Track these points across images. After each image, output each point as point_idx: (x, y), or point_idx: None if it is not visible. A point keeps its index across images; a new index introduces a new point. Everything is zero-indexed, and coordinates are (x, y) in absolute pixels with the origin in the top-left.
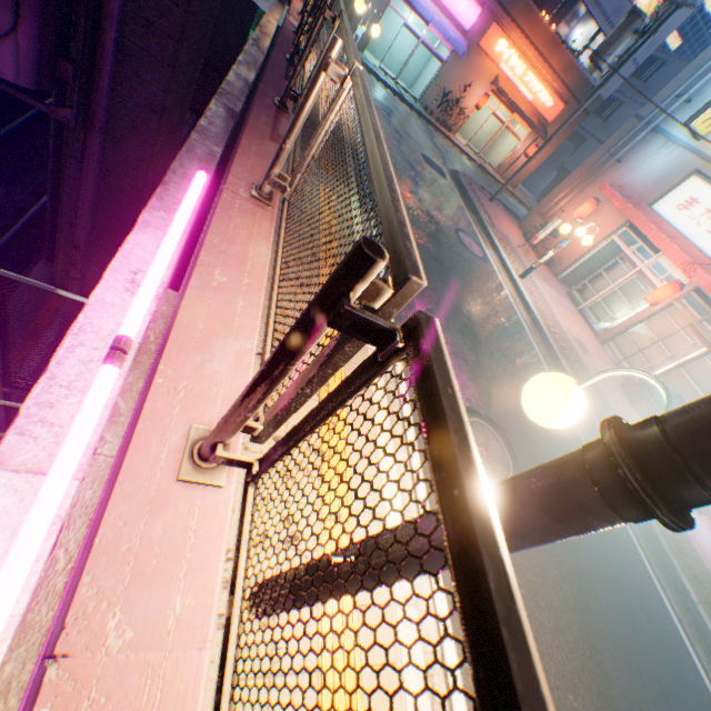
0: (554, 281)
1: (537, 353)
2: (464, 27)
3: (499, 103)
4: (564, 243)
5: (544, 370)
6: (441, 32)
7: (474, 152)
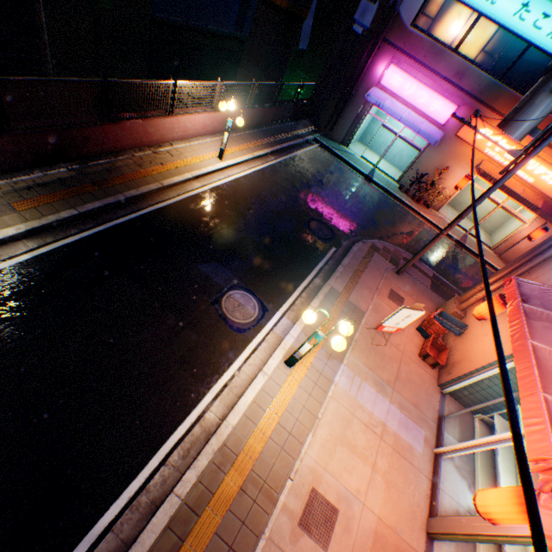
0: (428, 392)
1: (133, 478)
2: (439, 121)
3: (489, 184)
4: (319, 336)
5: (100, 512)
6: (410, 127)
7: (463, 228)
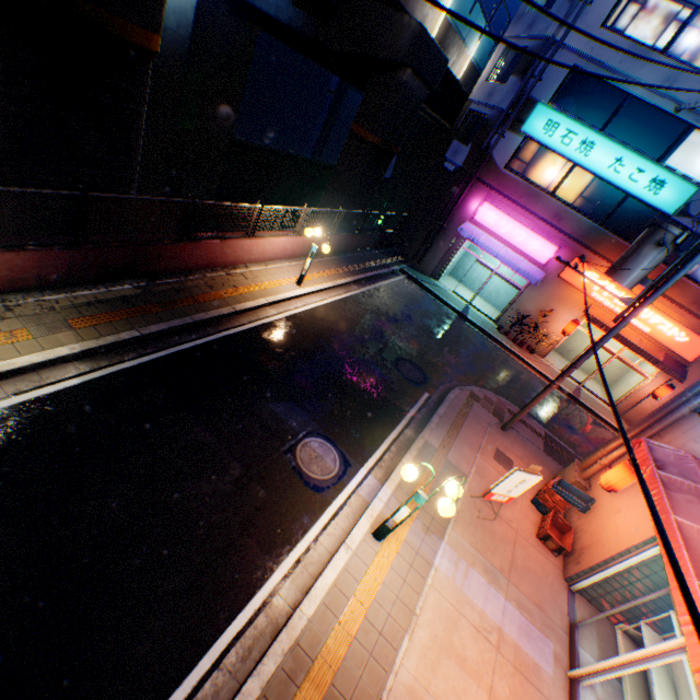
0: (552, 587)
1: (176, 685)
2: (539, 260)
3: (601, 331)
4: (420, 498)
5: None
6: (508, 264)
7: (574, 379)
